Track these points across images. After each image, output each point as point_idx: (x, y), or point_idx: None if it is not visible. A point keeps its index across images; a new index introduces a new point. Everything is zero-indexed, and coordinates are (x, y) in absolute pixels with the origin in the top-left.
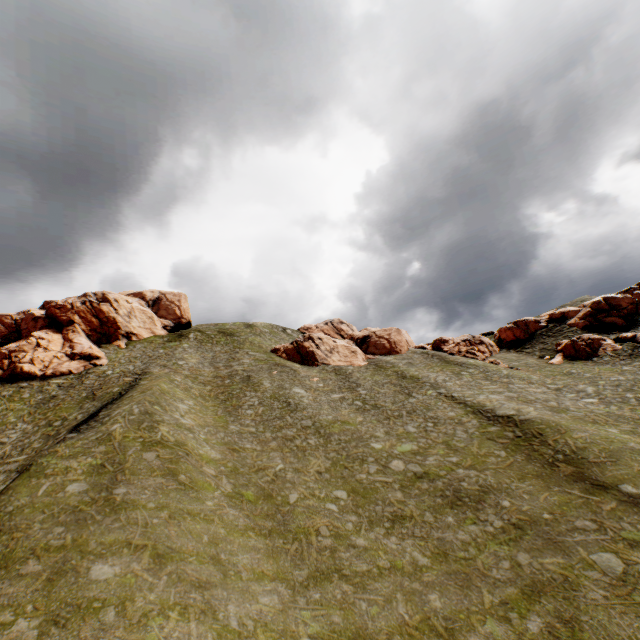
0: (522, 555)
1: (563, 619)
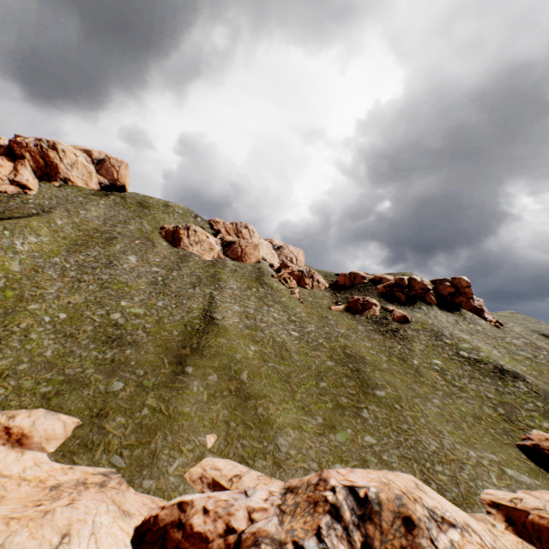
0: (92, 370)
1: (59, 393)
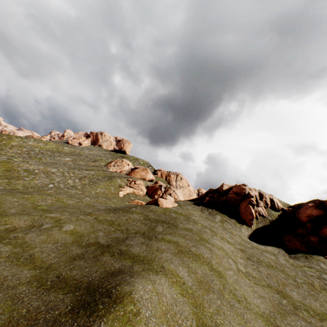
0: None
1: None
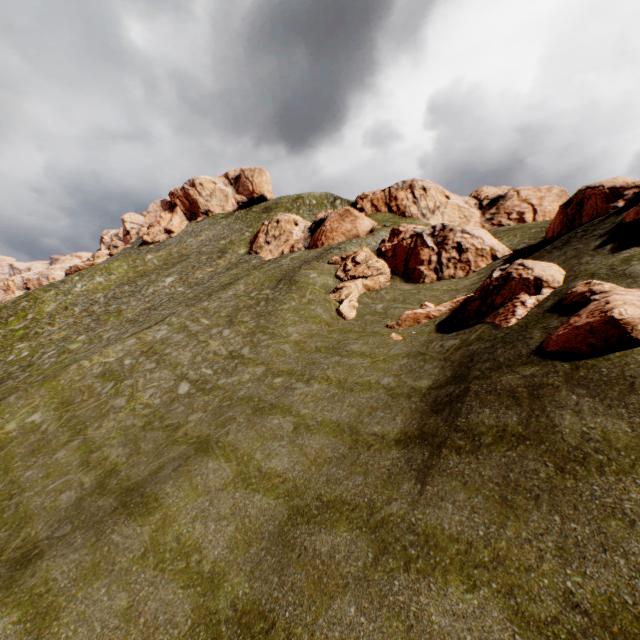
0: None
1: None
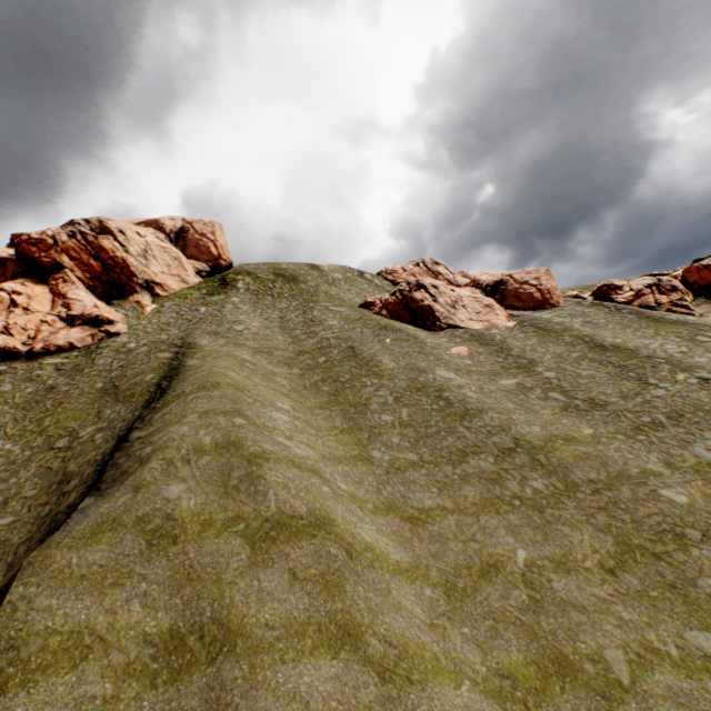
0: None
1: None
